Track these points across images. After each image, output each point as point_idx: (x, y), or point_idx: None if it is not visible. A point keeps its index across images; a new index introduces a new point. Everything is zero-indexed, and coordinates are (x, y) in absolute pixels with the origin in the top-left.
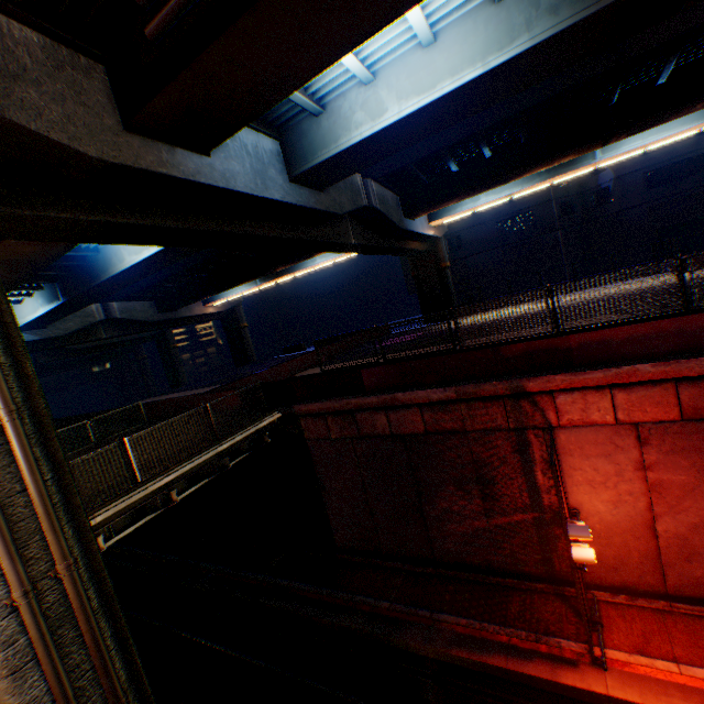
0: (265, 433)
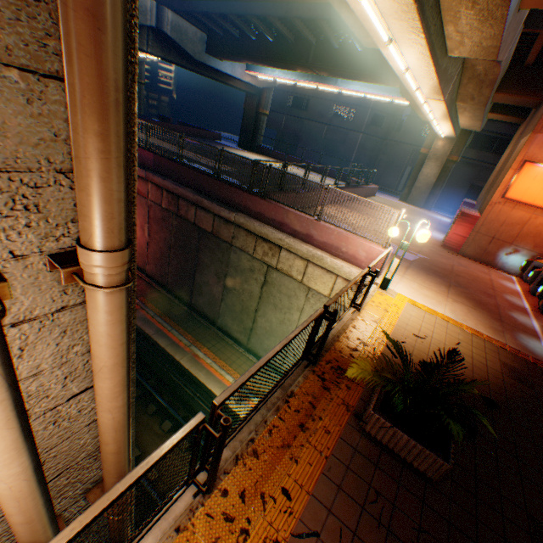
0: None
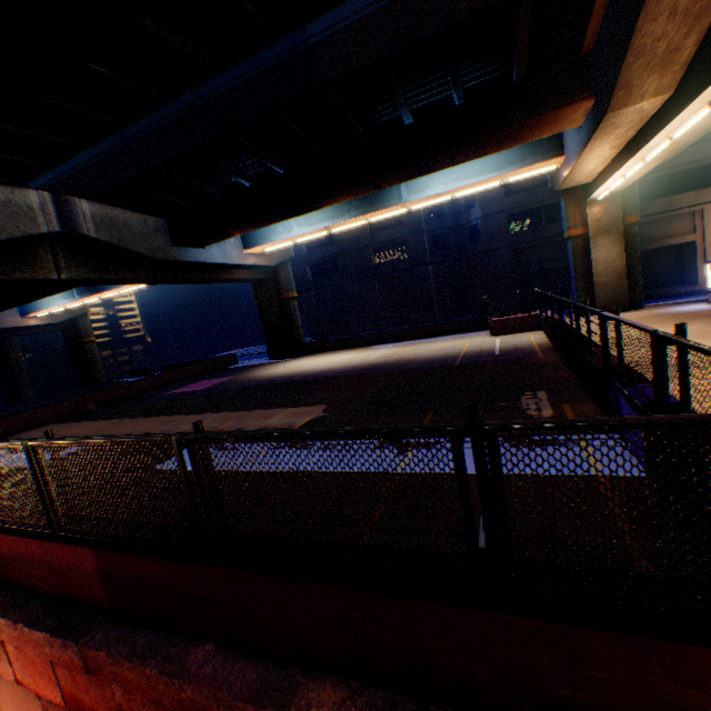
0: None
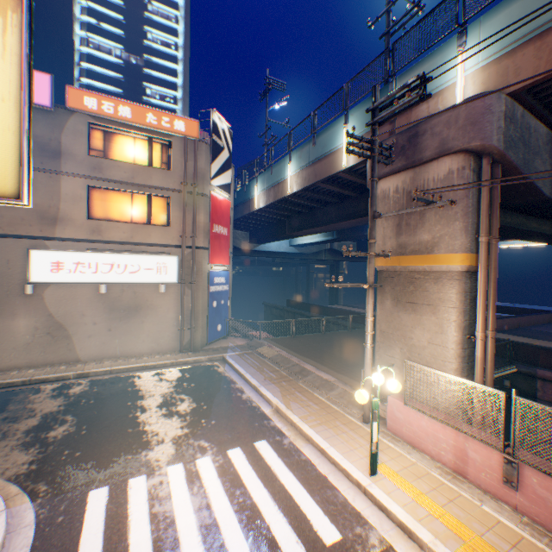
0: (507, 379)
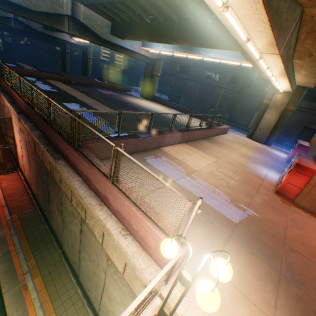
0: None
